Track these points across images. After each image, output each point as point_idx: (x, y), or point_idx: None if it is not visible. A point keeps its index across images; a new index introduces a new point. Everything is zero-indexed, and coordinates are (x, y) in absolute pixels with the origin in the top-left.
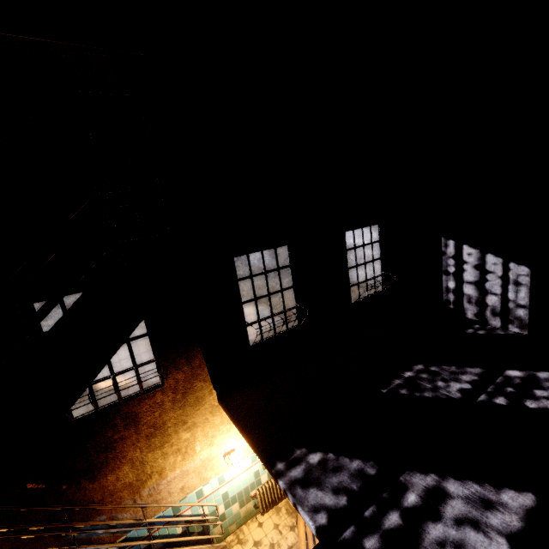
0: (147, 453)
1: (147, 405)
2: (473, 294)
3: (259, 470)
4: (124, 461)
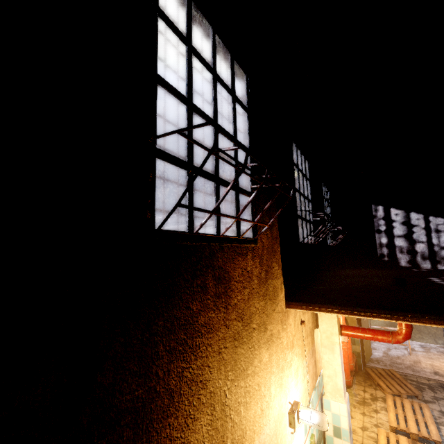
0: (231, 383)
1: (239, 268)
2: (403, 245)
3: None
4: (203, 400)
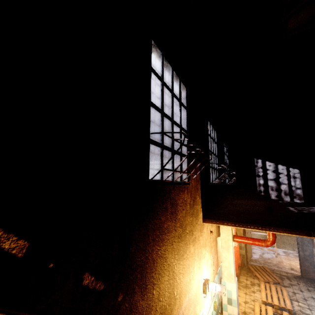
0: (176, 261)
1: (181, 199)
2: (273, 185)
3: (212, 311)
4: (165, 267)
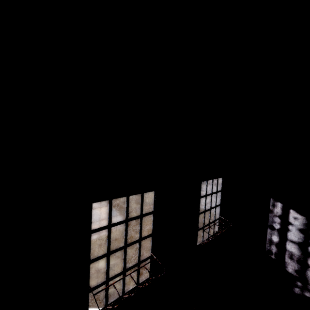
0: None
1: None
2: (295, 252)
3: None
4: None
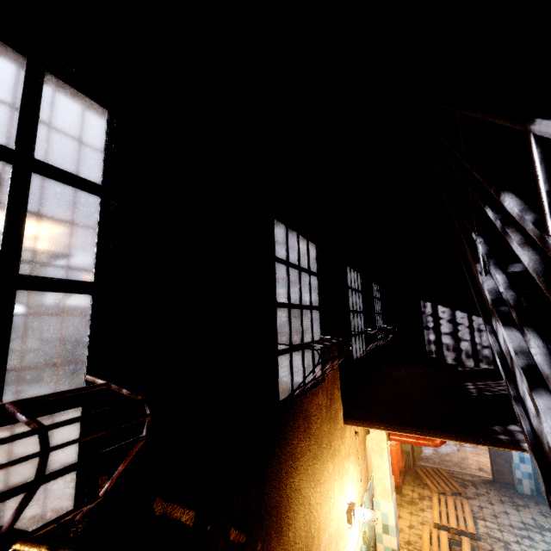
0: (312, 490)
1: (315, 405)
2: (450, 343)
3: (361, 546)
4: (300, 501)
